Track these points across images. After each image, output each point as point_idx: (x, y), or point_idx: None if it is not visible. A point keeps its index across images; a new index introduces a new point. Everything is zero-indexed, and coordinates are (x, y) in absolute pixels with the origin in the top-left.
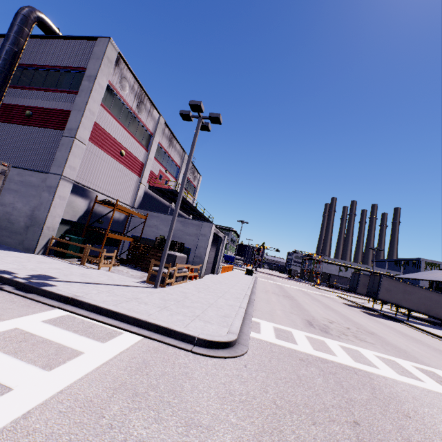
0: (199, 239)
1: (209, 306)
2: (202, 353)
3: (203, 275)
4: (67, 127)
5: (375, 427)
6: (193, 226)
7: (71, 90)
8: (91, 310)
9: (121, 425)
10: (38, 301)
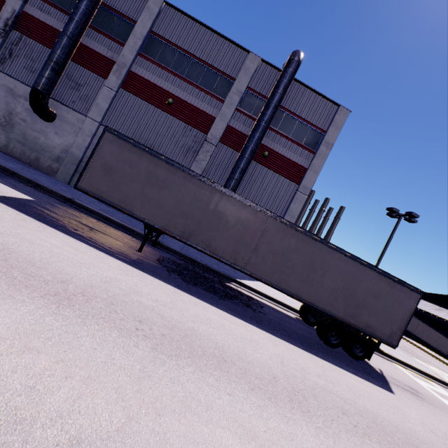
0: None
1: None
2: None
3: None
4: (302, 184)
5: None
6: None
7: (306, 147)
8: (398, 362)
9: None
10: (382, 357)
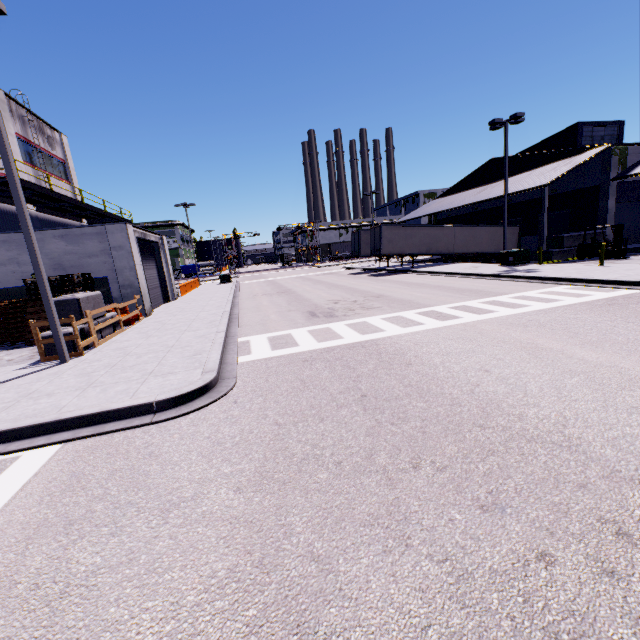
0: (114, 258)
1: (169, 351)
2: (169, 418)
3: (151, 311)
4: None
5: (381, 390)
6: (91, 237)
7: None
8: None
9: (55, 573)
10: None
